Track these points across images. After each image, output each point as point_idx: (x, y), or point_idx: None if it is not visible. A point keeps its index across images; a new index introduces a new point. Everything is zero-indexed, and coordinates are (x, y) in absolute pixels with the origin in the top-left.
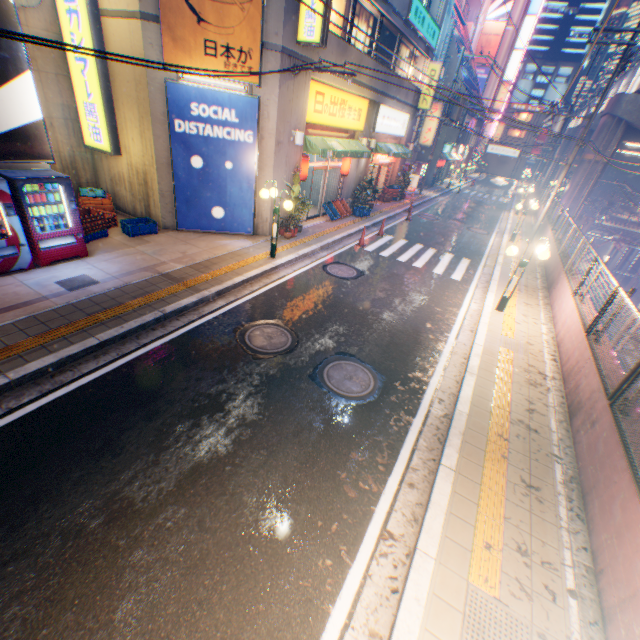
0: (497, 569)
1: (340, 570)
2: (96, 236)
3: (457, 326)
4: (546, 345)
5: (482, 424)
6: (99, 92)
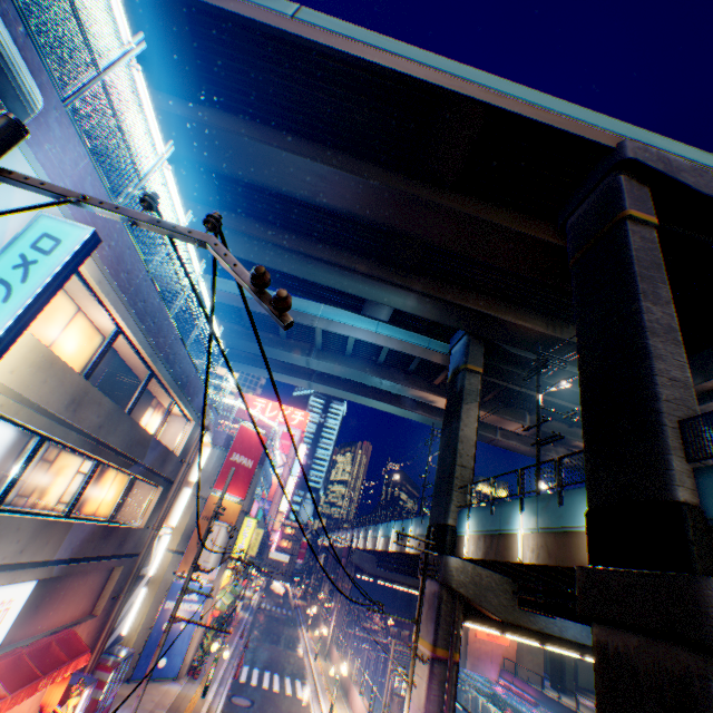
0: None
1: None
2: None
3: None
4: None
5: None
6: None
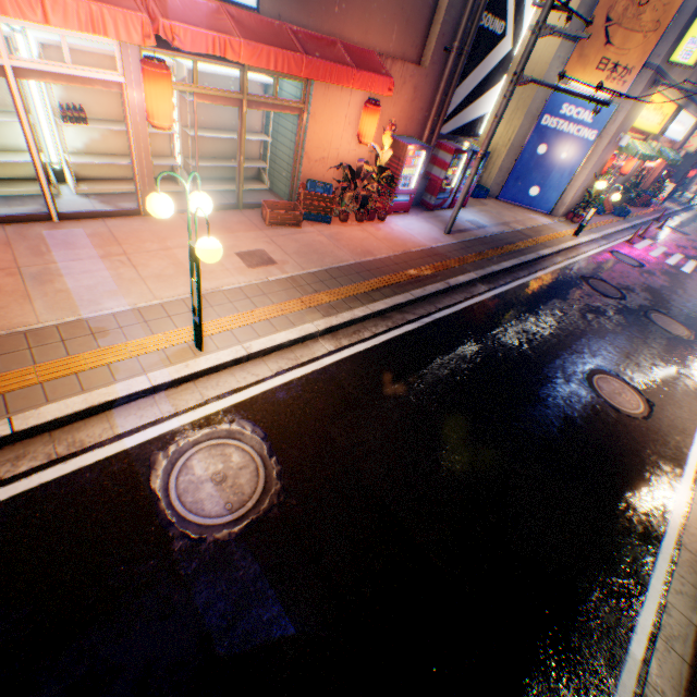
0: None
1: None
2: None
3: None
4: None
5: None
6: None
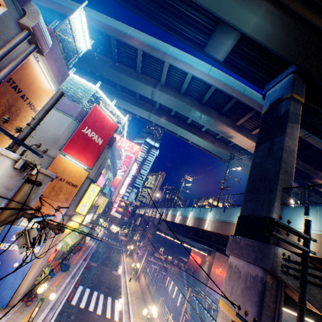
0: None
1: None
2: None
3: None
4: None
5: None
6: None
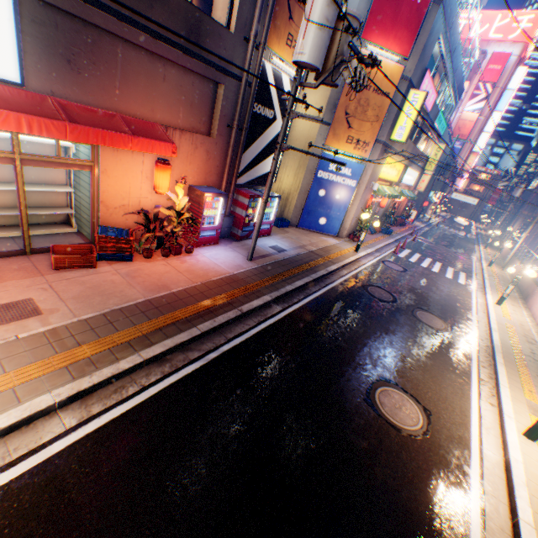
0: (536, 397)
1: (467, 384)
2: None
3: (474, 308)
4: (531, 327)
5: (509, 352)
6: None
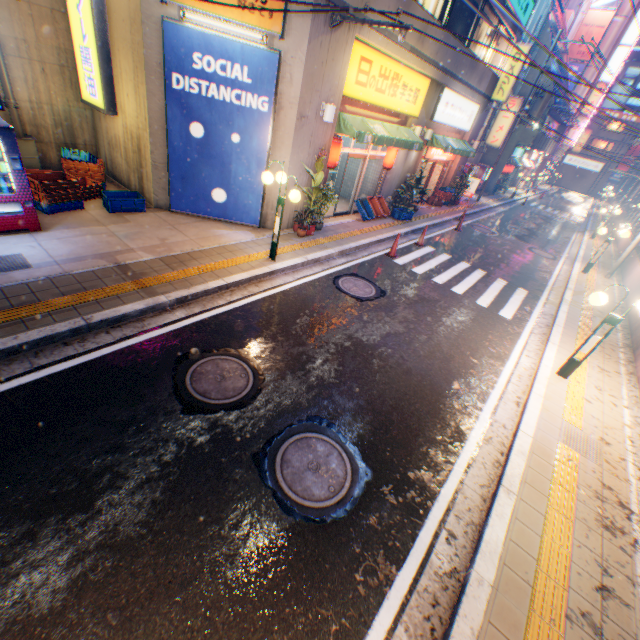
0: None
1: None
2: (65, 207)
3: (497, 392)
4: (631, 448)
5: (515, 614)
6: (93, 33)
